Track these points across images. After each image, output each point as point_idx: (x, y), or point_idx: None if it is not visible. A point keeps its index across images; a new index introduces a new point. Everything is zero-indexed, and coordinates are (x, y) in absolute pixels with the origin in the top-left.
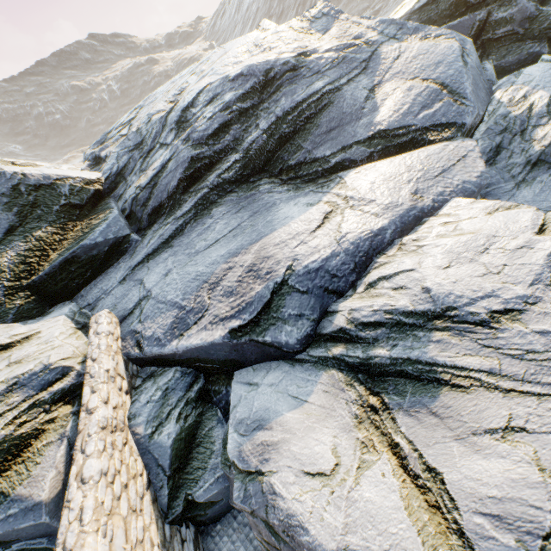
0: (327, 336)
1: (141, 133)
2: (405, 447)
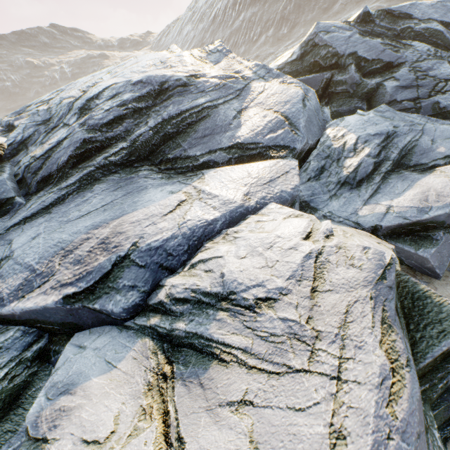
0: (151, 306)
1: (51, 111)
2: (172, 415)
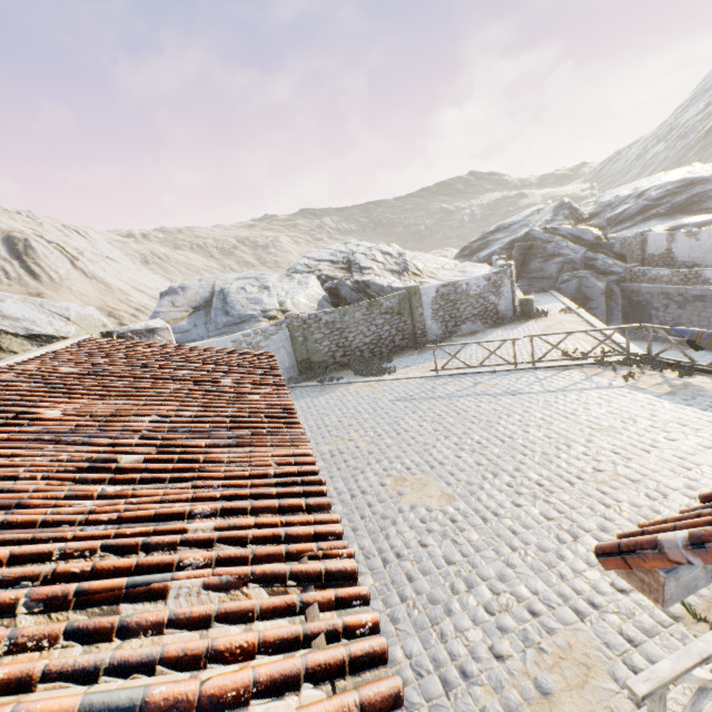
0: None
1: (611, 201)
2: None
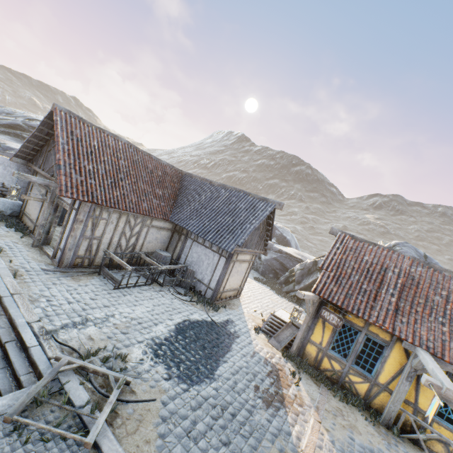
0: None
1: (15, 113)
2: None
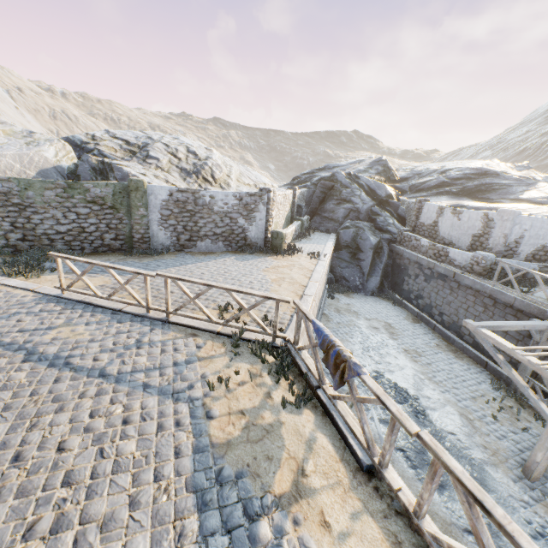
0: None
1: (421, 171)
2: None
